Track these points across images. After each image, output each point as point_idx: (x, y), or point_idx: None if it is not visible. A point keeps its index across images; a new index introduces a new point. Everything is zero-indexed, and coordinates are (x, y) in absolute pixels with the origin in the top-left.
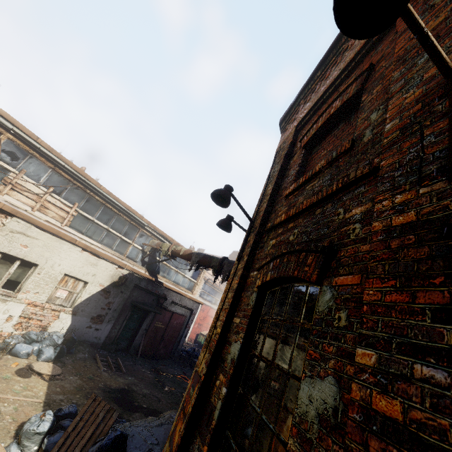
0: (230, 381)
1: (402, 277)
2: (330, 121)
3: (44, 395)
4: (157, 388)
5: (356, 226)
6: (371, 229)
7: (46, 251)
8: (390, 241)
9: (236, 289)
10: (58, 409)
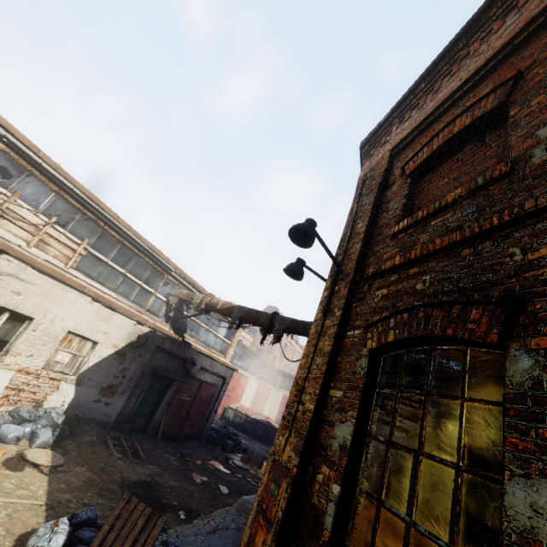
0: (344, 475)
1: None
2: (451, 143)
3: (45, 494)
4: (186, 479)
5: None
6: None
7: (46, 300)
8: None
9: (331, 352)
10: (73, 514)
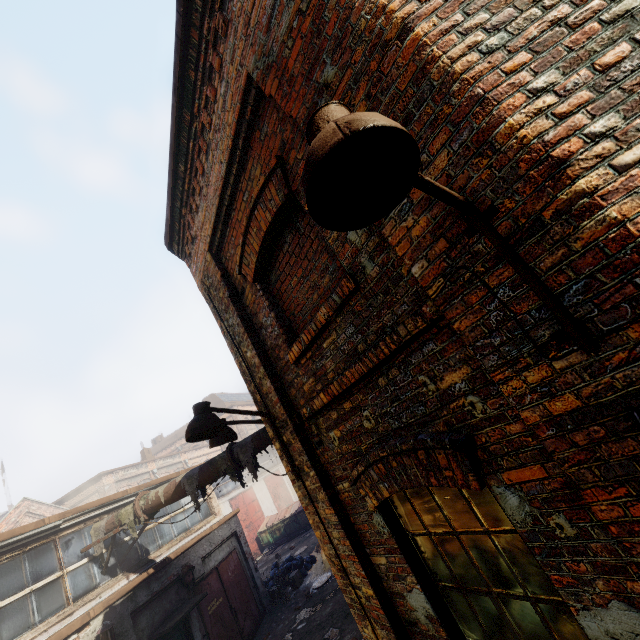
0: None
1: (632, 482)
2: (269, 238)
3: None
4: None
5: (471, 400)
6: (502, 403)
7: None
8: (570, 436)
9: (341, 522)
10: None
